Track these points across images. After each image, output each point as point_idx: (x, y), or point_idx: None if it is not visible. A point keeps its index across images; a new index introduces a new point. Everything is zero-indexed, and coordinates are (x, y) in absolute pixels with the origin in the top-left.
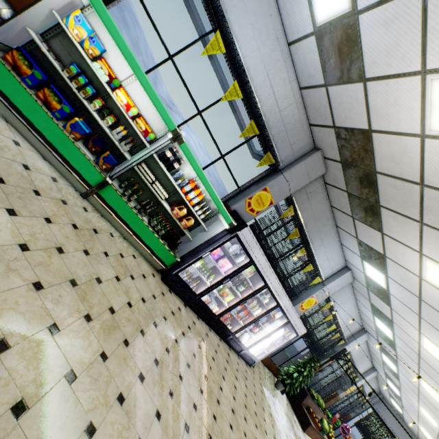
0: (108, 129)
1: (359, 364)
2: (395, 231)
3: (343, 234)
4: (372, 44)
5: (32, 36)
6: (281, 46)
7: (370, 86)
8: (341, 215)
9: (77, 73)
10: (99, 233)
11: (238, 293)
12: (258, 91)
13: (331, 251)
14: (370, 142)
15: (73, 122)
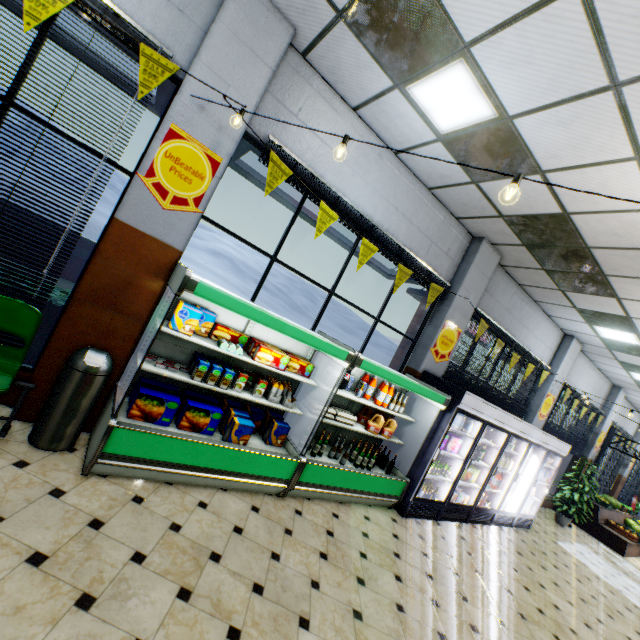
0: (261, 397)
1: (626, 426)
2: (639, 294)
3: (550, 307)
4: (543, 141)
5: (147, 370)
6: (387, 160)
7: (552, 176)
8: (539, 290)
9: (208, 367)
10: (333, 531)
11: (484, 465)
12: (385, 225)
13: (541, 331)
14: (568, 223)
15: (236, 428)
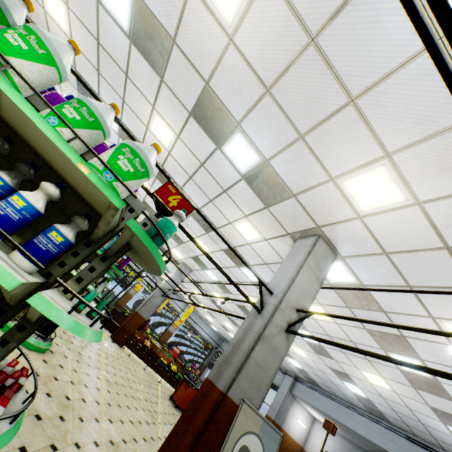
0: None
1: (172, 301)
2: None
3: None
4: None
5: None
6: None
7: None
8: None
9: None
10: None
11: None
12: None
13: None
14: None
15: None
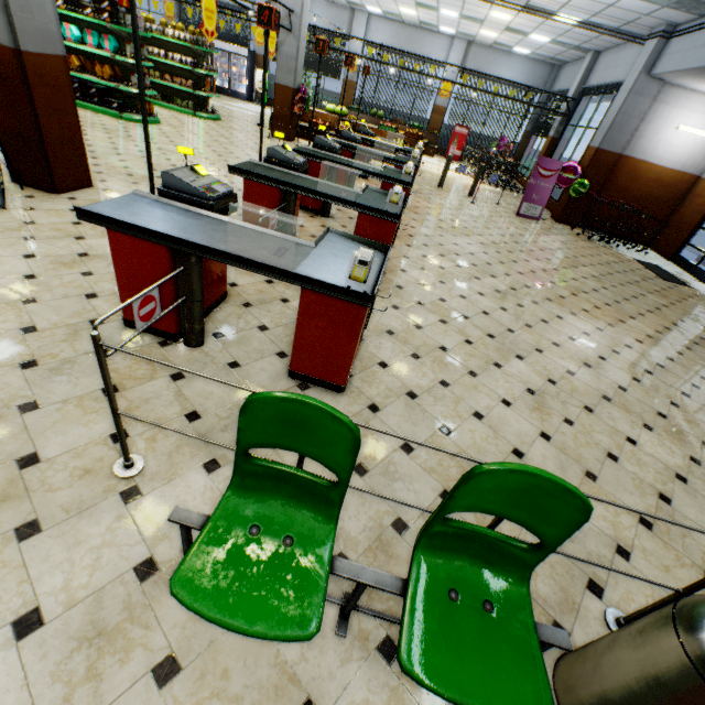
0: None
1: (421, 51)
2: None
3: None
4: None
5: None
6: None
7: None
8: None
9: None
10: None
11: None
12: None
13: None
14: None
15: None
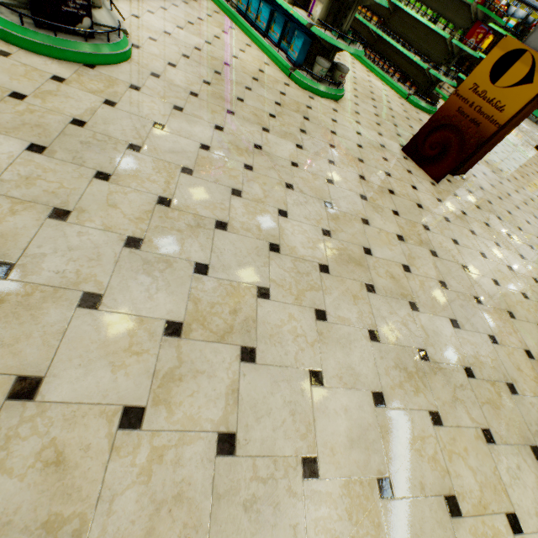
0: None
1: None
2: None
3: None
4: None
5: None
6: None
7: None
8: None
9: None
10: None
11: None
12: None
13: None
14: None
15: None
